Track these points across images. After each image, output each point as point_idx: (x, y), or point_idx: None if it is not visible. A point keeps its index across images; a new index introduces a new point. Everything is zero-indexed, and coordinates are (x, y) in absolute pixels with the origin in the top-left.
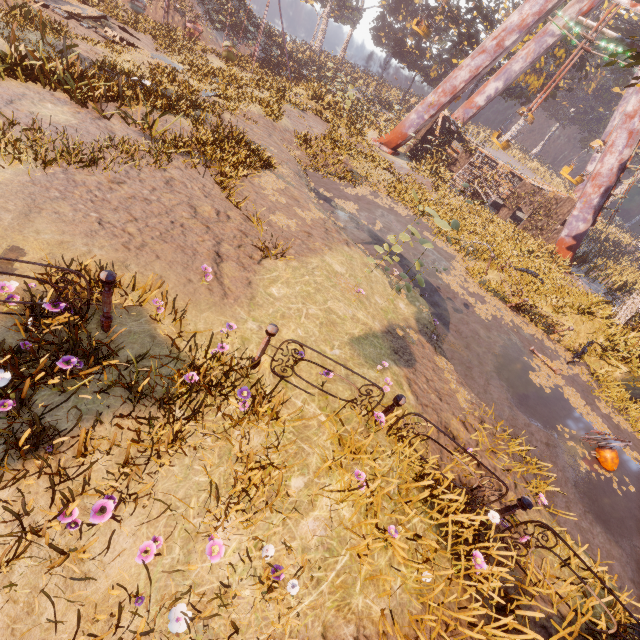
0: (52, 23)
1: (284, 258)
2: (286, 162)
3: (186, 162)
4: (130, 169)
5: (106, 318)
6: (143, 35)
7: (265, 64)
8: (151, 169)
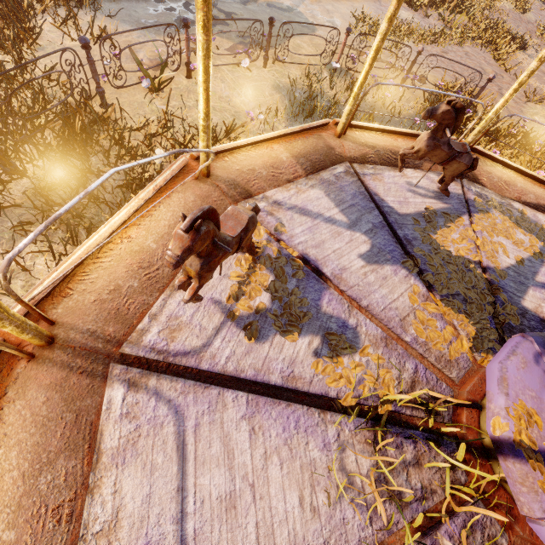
0: None
1: (542, 103)
2: (533, 47)
3: (471, 44)
4: (447, 46)
5: (471, 104)
6: None
7: None
8: (456, 47)
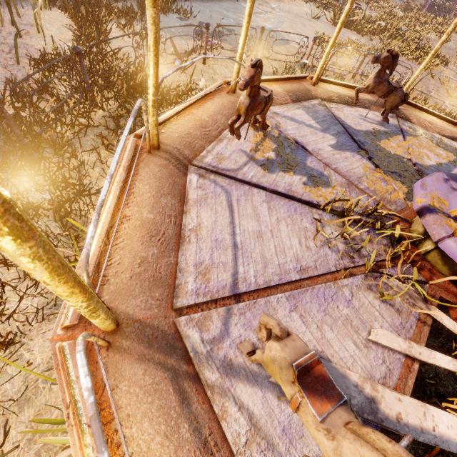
0: (332, 4)
1: None
2: (453, 64)
3: (404, 59)
4: None
5: None
6: (361, 3)
7: (427, 10)
8: None
